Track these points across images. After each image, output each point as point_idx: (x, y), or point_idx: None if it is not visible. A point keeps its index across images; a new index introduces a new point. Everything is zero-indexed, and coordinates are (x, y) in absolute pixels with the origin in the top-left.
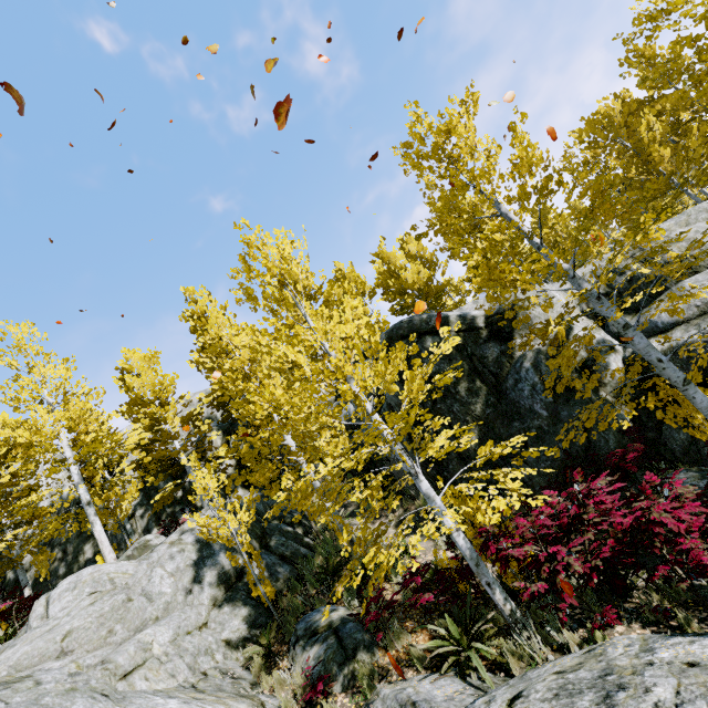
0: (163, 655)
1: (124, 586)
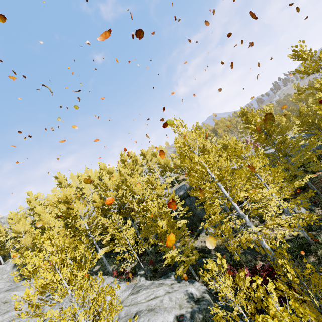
0: (5, 278)
1: (2, 269)
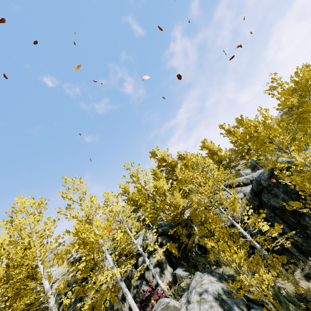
0: None
1: None
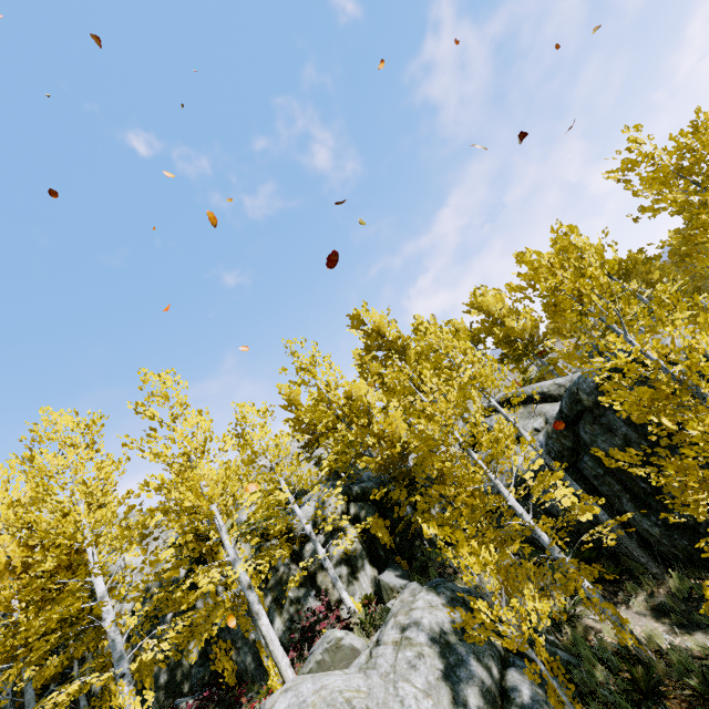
0: None
1: None
